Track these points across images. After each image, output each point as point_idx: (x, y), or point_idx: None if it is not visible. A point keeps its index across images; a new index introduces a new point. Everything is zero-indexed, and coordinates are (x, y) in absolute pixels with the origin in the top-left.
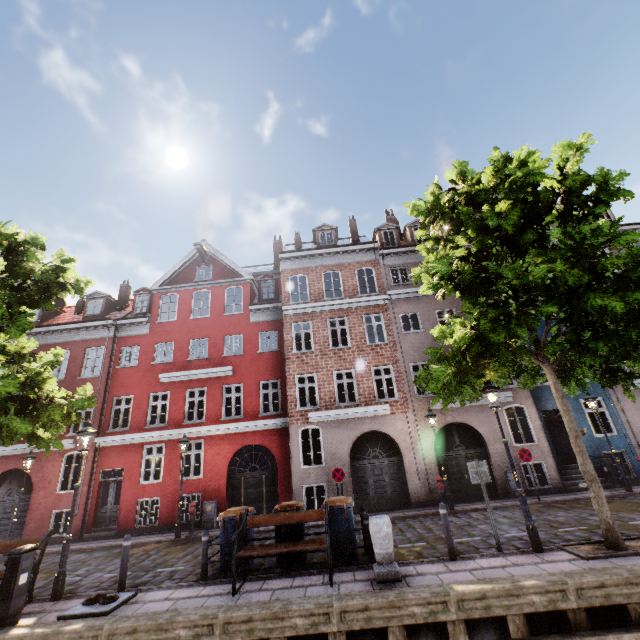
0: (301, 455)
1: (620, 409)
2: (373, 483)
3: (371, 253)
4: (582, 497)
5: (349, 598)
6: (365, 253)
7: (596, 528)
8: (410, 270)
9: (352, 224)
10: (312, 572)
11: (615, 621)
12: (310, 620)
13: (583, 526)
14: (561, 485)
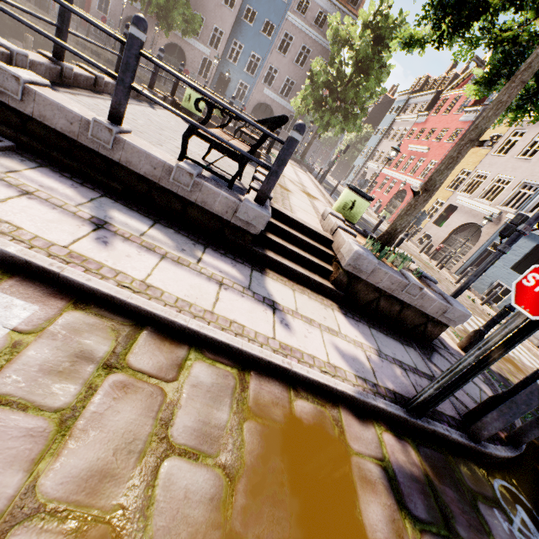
0: (98, 3)
1: (252, 96)
2: None
3: None
4: None
5: (34, 6)
6: None
7: None
8: None
9: None
10: (43, 11)
11: (99, 58)
12: (21, 2)
13: None
14: None
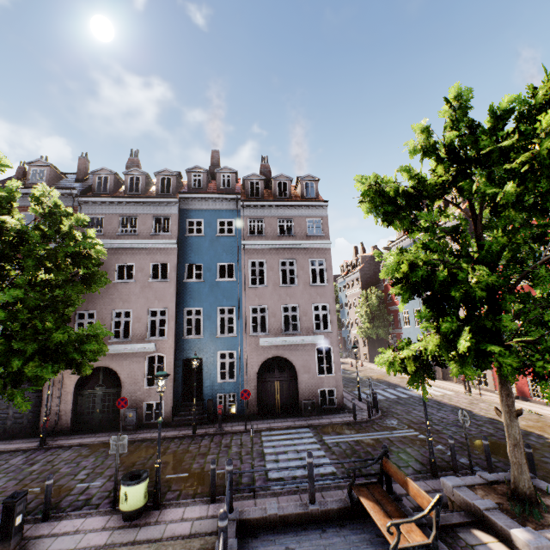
0: None
1: (246, 361)
2: (13, 414)
3: (72, 199)
4: (154, 438)
5: None
6: (66, 198)
7: (38, 492)
8: (106, 221)
9: (81, 162)
10: None
11: None
12: None
13: (41, 487)
14: (171, 420)
